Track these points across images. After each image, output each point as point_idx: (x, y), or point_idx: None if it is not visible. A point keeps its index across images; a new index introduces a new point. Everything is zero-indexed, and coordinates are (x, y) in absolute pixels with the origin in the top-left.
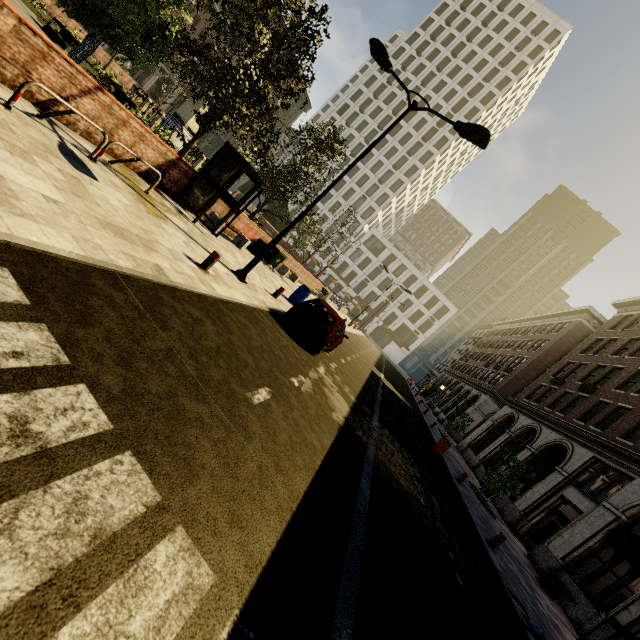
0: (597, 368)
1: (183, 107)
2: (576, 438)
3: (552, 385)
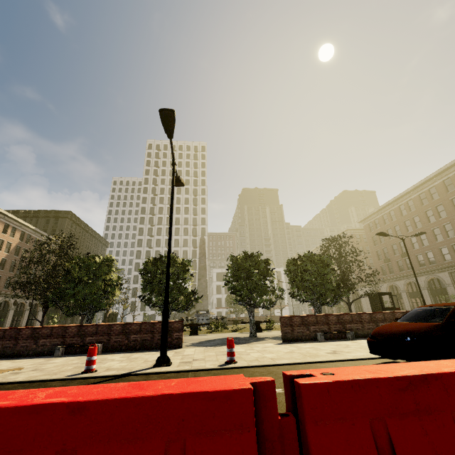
0: (392, 246)
1: (198, 304)
2: (432, 272)
3: (386, 263)
